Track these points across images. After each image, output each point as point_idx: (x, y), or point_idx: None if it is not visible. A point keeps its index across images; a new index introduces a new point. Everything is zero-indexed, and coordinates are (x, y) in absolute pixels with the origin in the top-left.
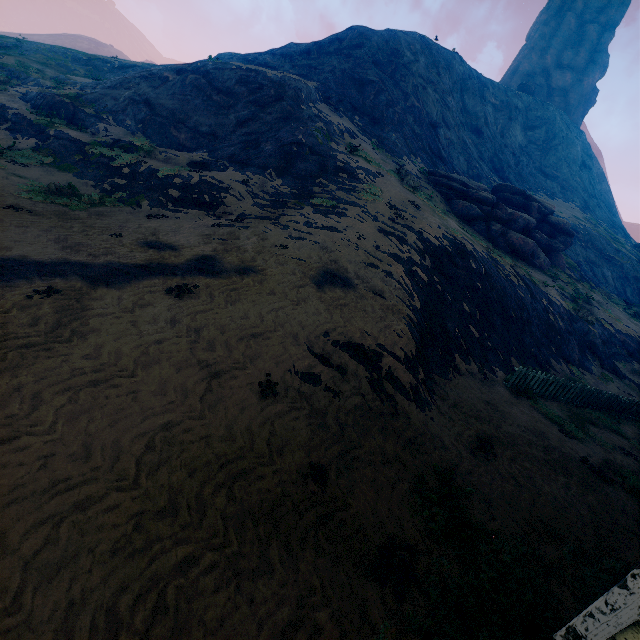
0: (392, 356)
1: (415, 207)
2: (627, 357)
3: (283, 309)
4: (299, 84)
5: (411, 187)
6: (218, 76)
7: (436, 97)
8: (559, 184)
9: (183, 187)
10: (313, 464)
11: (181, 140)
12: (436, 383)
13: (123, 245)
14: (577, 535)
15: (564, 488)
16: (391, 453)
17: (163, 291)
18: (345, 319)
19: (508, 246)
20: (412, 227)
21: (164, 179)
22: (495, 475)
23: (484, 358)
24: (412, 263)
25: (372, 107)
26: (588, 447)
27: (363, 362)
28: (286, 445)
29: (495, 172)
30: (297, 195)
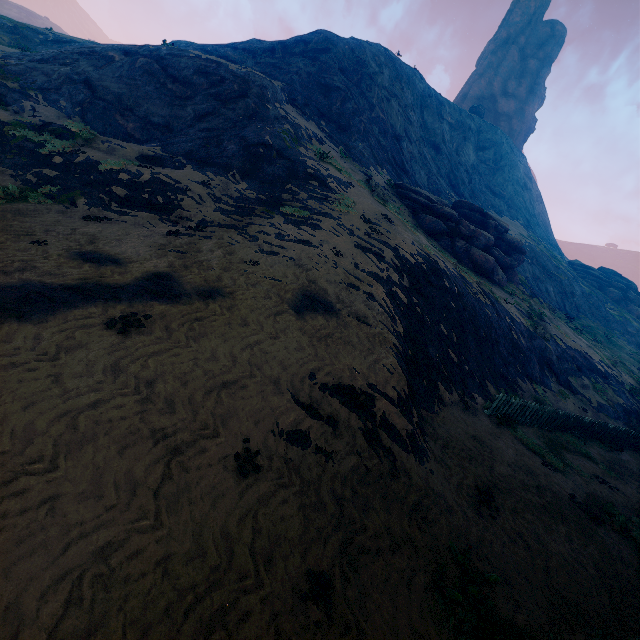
0: (385, 398)
1: (388, 221)
2: (577, 372)
3: (259, 345)
4: (265, 82)
5: (381, 199)
6: (174, 63)
7: (399, 110)
8: (506, 203)
9: (131, 184)
10: (313, 574)
11: (129, 129)
12: (424, 419)
13: (48, 257)
14: (596, 607)
15: (567, 541)
16: (398, 531)
17: (102, 324)
18: (331, 354)
19: (471, 262)
20: (388, 243)
21: (107, 173)
22: (504, 538)
23: (464, 384)
24: (391, 283)
25: (339, 114)
26: (571, 480)
27: (355, 409)
28: (275, 548)
29: (452, 188)
30: (265, 202)
